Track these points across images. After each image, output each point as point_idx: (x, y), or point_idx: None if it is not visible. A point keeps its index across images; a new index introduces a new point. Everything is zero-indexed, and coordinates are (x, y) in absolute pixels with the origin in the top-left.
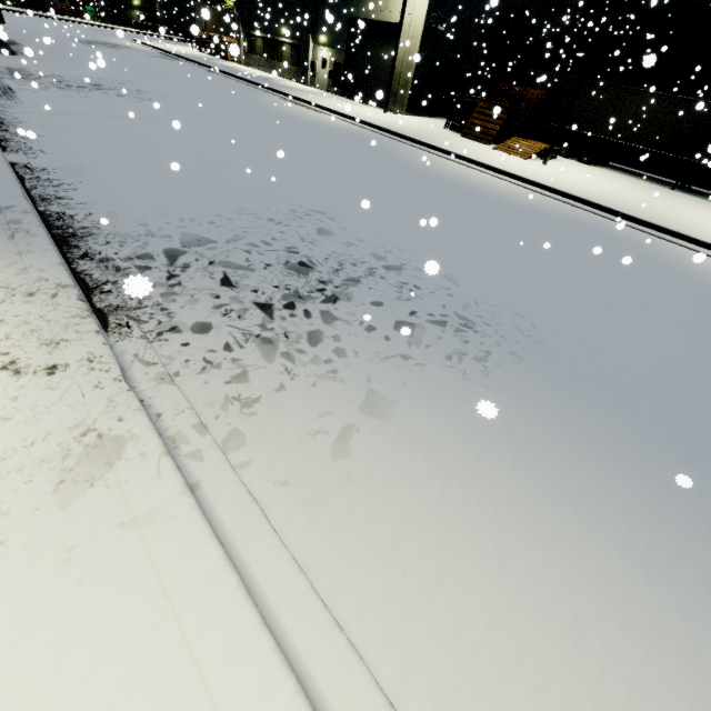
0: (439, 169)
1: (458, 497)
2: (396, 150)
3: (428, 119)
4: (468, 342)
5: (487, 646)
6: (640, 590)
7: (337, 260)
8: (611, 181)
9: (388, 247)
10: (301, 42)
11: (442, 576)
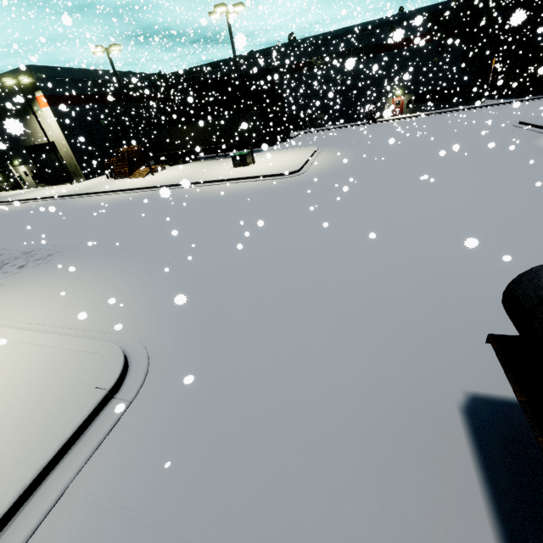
0: (87, 203)
1: (15, 289)
2: (67, 204)
3: (101, 177)
4: (46, 259)
5: (7, 303)
6: (57, 281)
7: (1, 261)
8: (186, 169)
9: (30, 247)
10: (5, 169)
11: (1, 301)
